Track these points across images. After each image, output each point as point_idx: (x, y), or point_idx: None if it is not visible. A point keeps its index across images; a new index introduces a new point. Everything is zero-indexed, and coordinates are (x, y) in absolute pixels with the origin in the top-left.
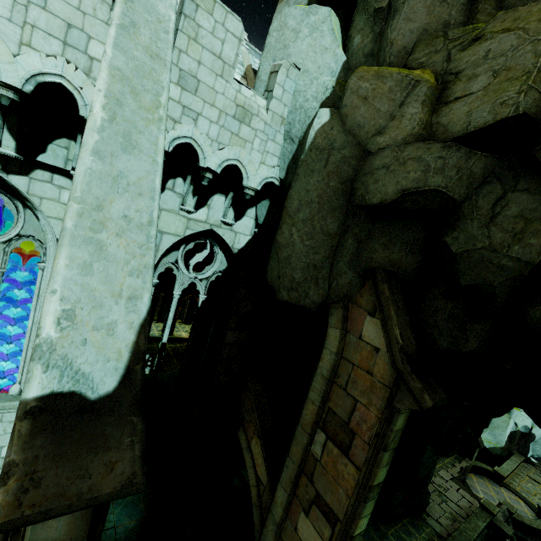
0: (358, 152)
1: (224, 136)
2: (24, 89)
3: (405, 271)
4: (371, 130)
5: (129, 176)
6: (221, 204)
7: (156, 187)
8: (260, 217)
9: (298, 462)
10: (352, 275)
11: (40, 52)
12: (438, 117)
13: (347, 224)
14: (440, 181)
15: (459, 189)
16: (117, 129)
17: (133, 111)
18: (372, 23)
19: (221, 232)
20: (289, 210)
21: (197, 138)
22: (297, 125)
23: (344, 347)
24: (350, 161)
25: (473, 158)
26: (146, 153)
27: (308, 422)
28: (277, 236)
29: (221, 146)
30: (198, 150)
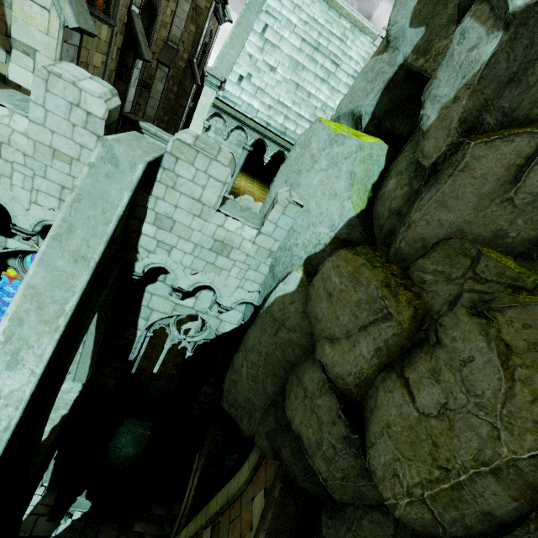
0: (307, 343)
1: (198, 264)
2: (35, 229)
3: (303, 487)
4: (325, 331)
5: (4, 390)
6: (209, 297)
7: (25, 396)
8: (245, 317)
9: (195, 530)
10: (267, 445)
11: (43, 207)
12: (382, 381)
13: (278, 399)
14: (323, 470)
15: (341, 493)
16: (9, 349)
17: (32, 326)
18: (413, 173)
19: (207, 318)
20: (246, 345)
21: (170, 264)
22: (281, 266)
23: (245, 490)
24: (295, 347)
25: (366, 480)
26: (28, 366)
27: (209, 511)
28: (235, 356)
29: (195, 271)
30: (171, 272)
